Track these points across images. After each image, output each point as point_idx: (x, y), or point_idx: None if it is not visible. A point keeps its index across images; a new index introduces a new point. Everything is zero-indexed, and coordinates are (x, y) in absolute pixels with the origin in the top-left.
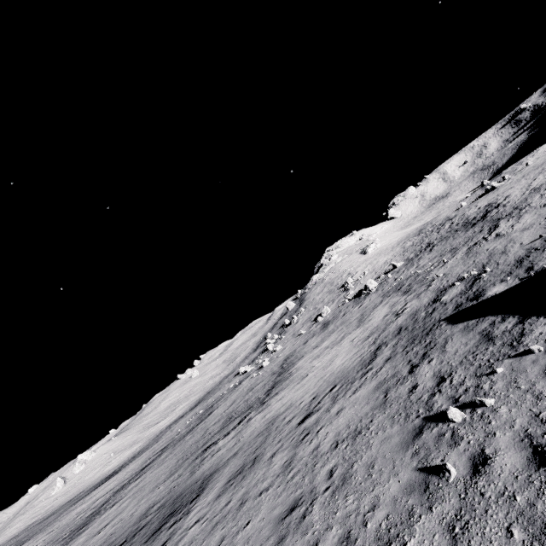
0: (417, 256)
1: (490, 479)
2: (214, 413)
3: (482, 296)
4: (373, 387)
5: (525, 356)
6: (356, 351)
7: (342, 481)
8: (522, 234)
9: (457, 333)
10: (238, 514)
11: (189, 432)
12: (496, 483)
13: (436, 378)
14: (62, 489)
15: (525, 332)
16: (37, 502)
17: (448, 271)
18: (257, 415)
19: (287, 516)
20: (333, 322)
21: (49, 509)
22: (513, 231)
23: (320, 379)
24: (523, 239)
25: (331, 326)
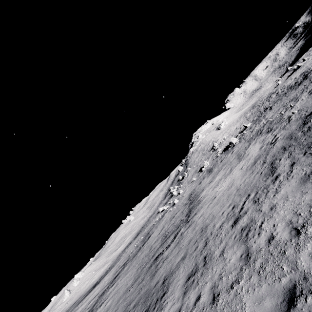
0: (260, 116)
1: None
2: (152, 236)
3: None
4: (297, 183)
5: None
6: (250, 172)
7: None
8: None
9: None
10: (217, 309)
11: (139, 251)
12: None
13: None
14: (69, 296)
15: None
16: (56, 306)
17: (301, 107)
18: (187, 229)
19: (289, 309)
20: (215, 167)
21: (63, 310)
22: None
23: (229, 195)
24: None
25: (215, 169)
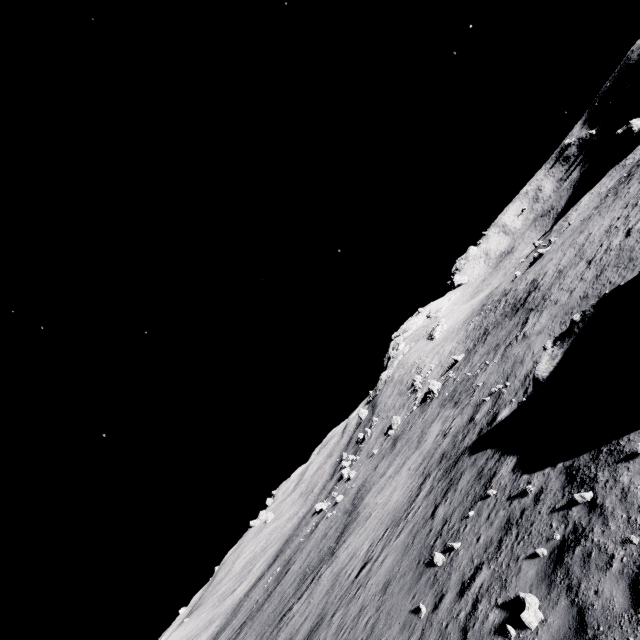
0: (474, 347)
1: (438, 612)
2: (291, 570)
3: (495, 421)
4: (408, 531)
5: (487, 499)
6: (409, 483)
7: (371, 630)
8: (536, 339)
9: (468, 468)
10: None
11: (267, 599)
12: (439, 614)
13: (443, 520)
14: None
15: (496, 472)
16: None
17: (486, 380)
18: (326, 569)
19: None
20: (401, 438)
21: None
22: (532, 333)
23: (378, 520)
24: (535, 346)
25: (398, 444)
